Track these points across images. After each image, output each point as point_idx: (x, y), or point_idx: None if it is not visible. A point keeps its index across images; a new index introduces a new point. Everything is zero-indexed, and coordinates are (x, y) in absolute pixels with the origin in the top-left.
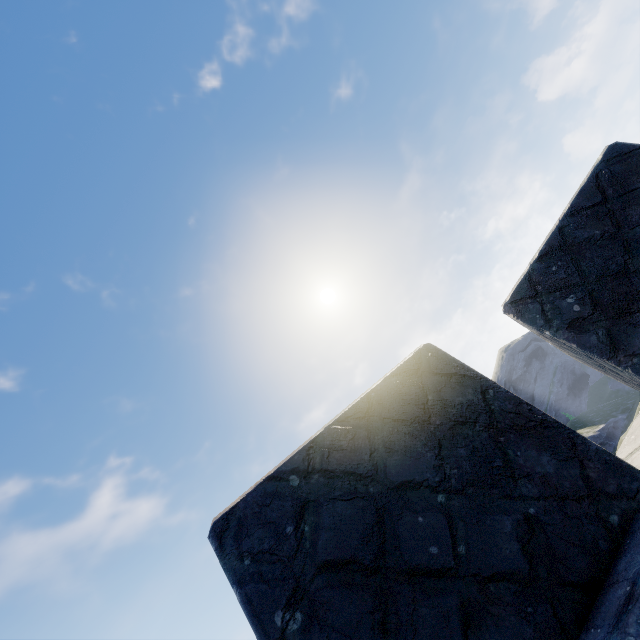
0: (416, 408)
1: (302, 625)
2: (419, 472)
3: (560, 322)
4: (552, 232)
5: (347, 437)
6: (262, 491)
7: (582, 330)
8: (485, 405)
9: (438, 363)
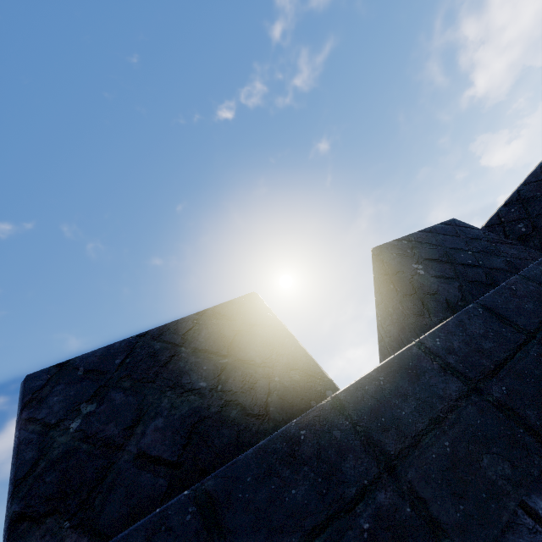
0: (452, 233)
1: (423, 268)
2: (459, 246)
3: (513, 236)
4: (513, 193)
5: (423, 235)
6: (392, 242)
7: (525, 240)
8: (484, 236)
9: (459, 223)
